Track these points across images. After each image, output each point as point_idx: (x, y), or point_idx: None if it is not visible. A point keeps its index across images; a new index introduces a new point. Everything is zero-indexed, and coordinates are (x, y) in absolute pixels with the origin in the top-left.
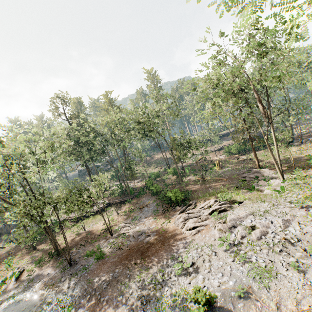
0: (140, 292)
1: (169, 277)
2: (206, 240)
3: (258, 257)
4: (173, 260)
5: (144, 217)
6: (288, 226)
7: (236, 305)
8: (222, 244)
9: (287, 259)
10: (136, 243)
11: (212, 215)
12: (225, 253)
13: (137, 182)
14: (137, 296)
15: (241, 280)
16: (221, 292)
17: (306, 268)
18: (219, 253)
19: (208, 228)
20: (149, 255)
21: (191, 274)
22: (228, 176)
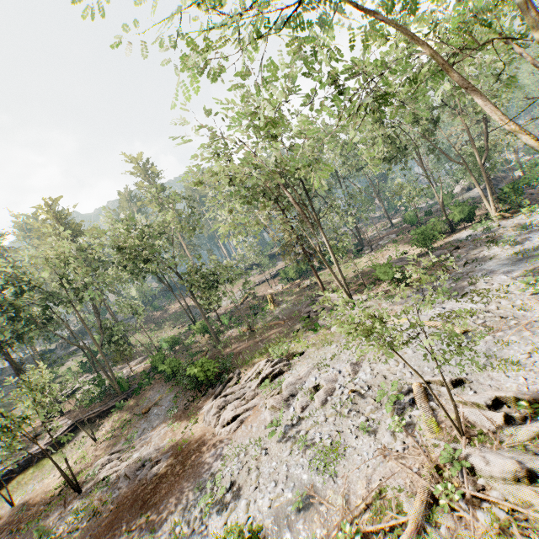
0: None
1: (192, 528)
2: (254, 432)
3: (323, 433)
4: (200, 491)
5: (151, 429)
6: (359, 371)
7: (294, 527)
8: (273, 432)
9: (357, 421)
10: (132, 486)
11: (261, 386)
12: (281, 444)
13: (136, 363)
14: None
15: (301, 480)
16: (273, 516)
17: (378, 425)
18: (271, 449)
19: (257, 411)
20: (157, 502)
21: (228, 506)
22: (287, 316)
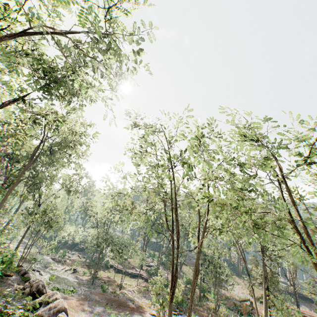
0: (100, 310)
1: (115, 316)
2: None
3: None
4: (125, 315)
5: (146, 297)
6: None
7: None
8: None
9: None
10: (124, 300)
11: None
12: None
13: None
14: (98, 310)
15: None
16: None
17: None
18: None
19: None
20: (121, 307)
21: None
22: None
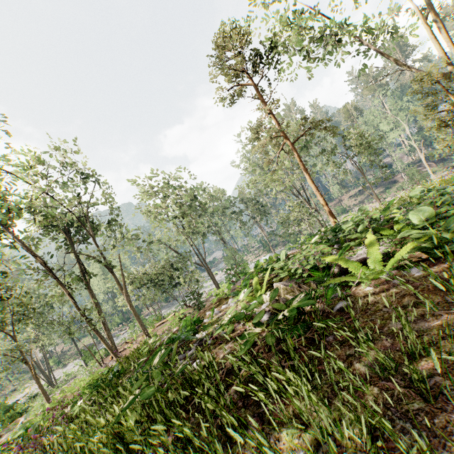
0: None
1: None
2: None
3: None
4: None
5: None
6: None
7: None
8: None
9: None
10: None
11: None
12: None
13: None
14: None
15: None
16: None
17: None
18: None
19: None
20: None
21: None
22: None
